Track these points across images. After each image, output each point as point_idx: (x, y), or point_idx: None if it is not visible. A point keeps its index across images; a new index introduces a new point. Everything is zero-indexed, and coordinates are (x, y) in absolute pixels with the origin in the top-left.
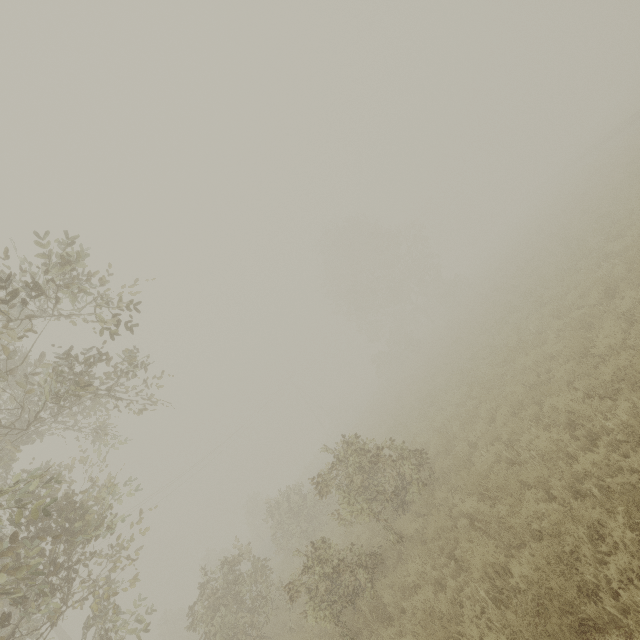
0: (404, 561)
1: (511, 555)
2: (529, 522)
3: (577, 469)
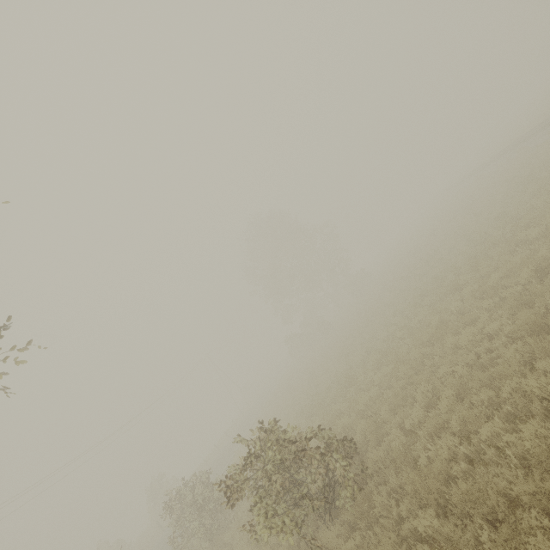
0: None
1: None
2: None
3: None
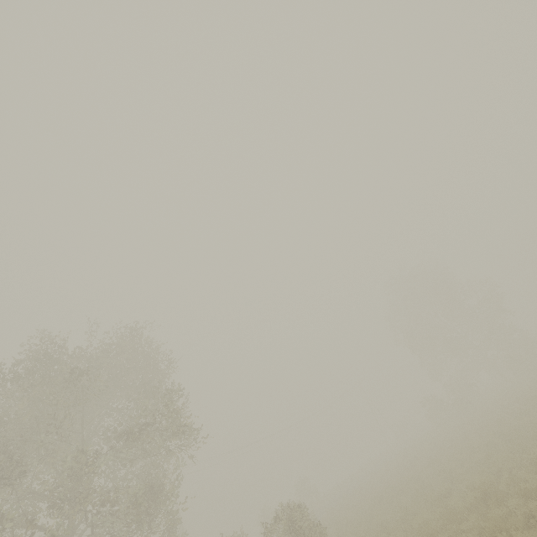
0: None
1: None
2: None
3: None
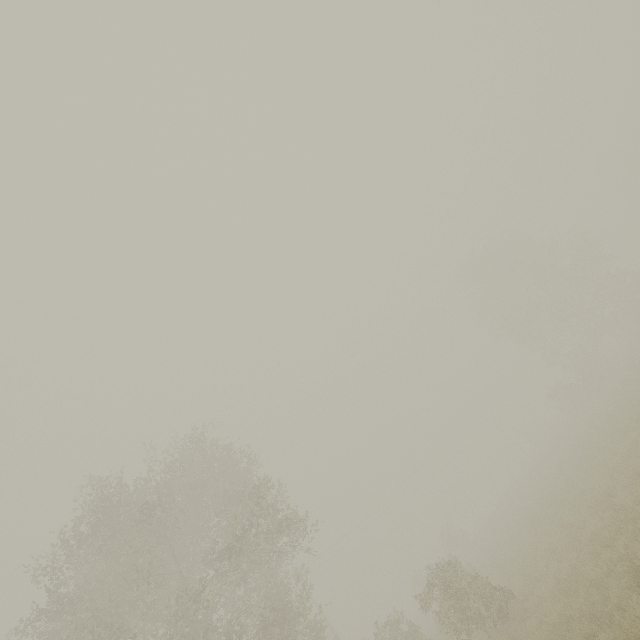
0: None
1: None
2: None
3: None
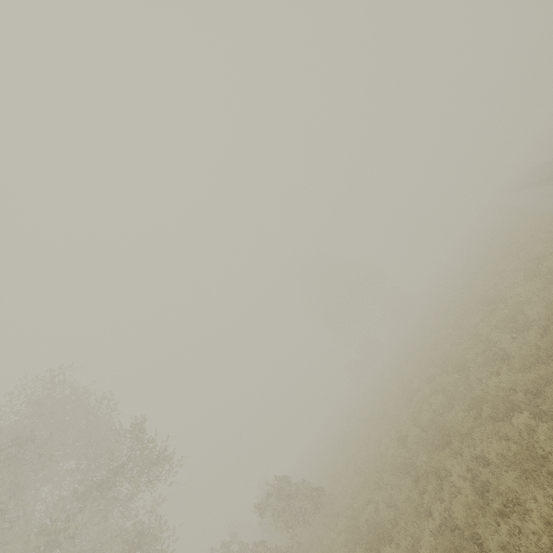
0: None
1: None
2: (325, 549)
3: (345, 525)
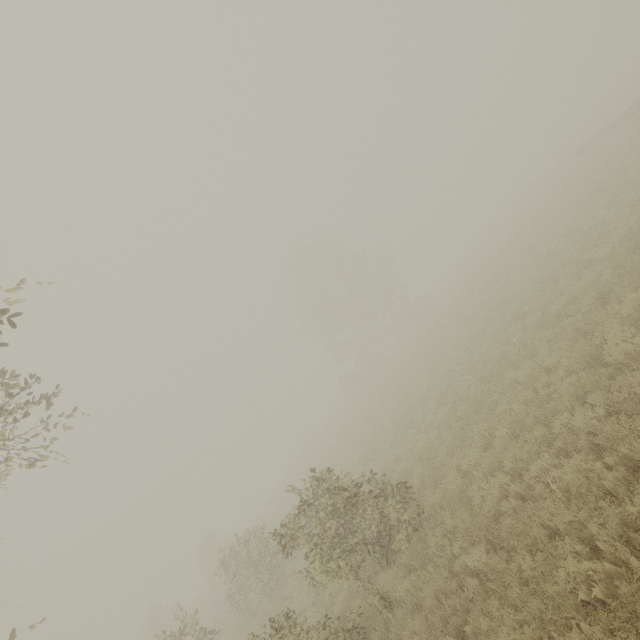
0: (394, 635)
1: (547, 635)
2: (572, 589)
3: (623, 510)
